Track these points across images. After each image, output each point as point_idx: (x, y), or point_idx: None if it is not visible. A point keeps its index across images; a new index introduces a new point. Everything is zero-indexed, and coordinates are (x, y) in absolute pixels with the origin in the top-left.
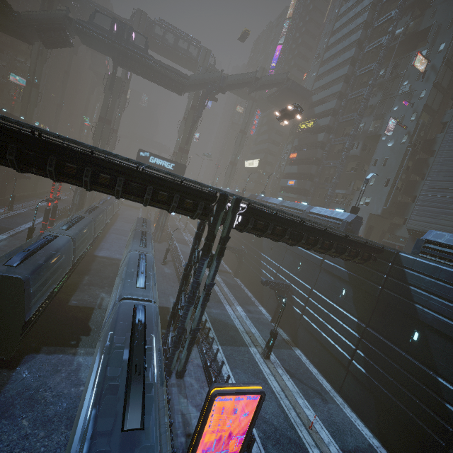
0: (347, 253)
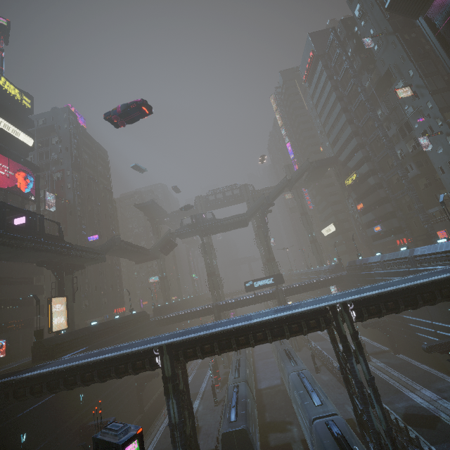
0: None
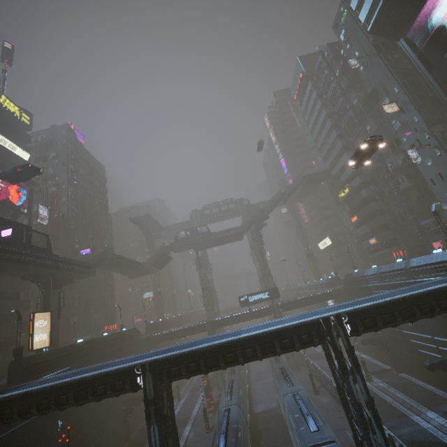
0: None
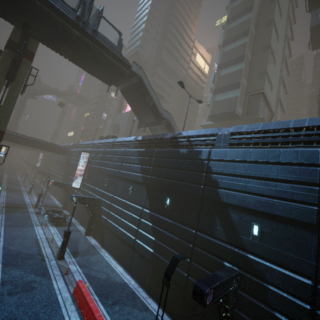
0: (53, 149)
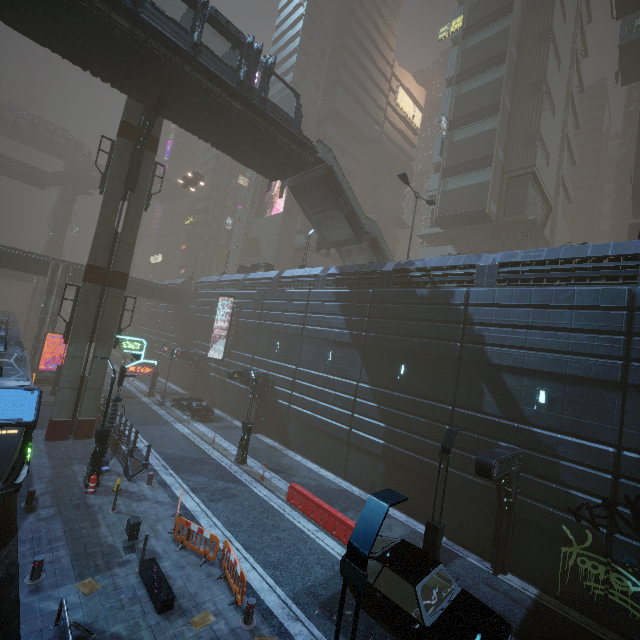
0: (156, 294)
